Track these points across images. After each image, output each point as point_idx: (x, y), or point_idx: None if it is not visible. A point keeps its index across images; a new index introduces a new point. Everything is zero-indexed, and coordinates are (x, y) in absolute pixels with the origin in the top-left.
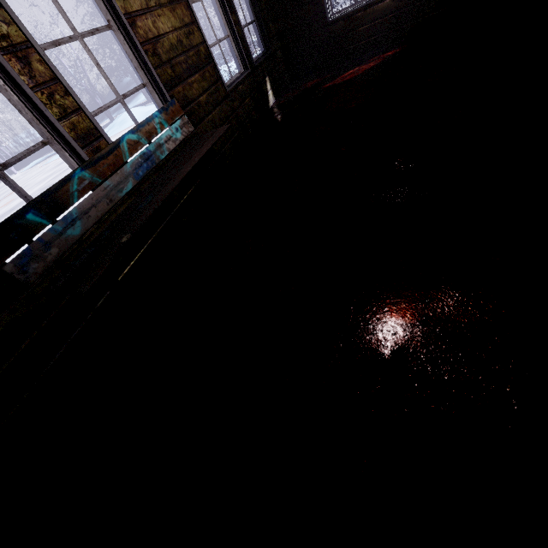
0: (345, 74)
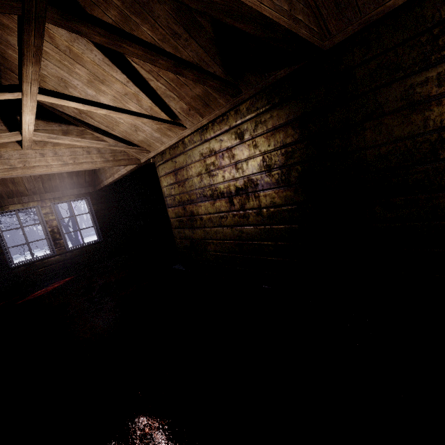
0: (35, 293)
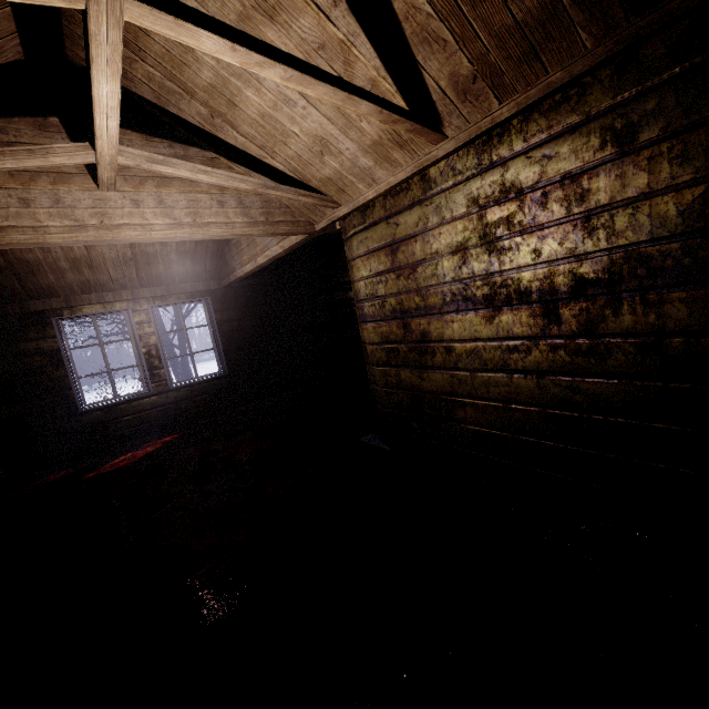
0: (115, 461)
